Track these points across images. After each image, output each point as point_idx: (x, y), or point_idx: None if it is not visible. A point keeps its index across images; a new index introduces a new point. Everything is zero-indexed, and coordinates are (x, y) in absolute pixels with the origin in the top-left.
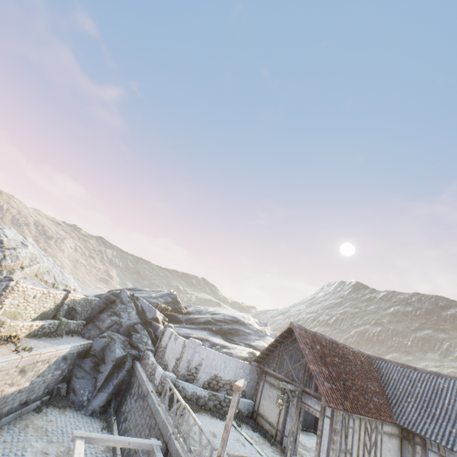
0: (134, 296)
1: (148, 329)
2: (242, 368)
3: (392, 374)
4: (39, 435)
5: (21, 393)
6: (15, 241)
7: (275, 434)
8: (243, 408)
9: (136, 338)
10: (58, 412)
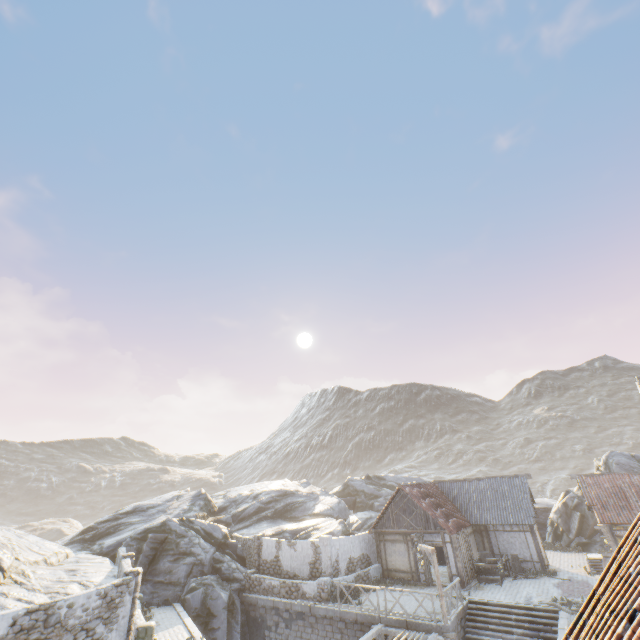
0: (185, 520)
1: (227, 552)
2: (363, 540)
3: (454, 490)
4: None
5: None
6: None
7: (412, 576)
8: (377, 572)
9: (226, 569)
10: None
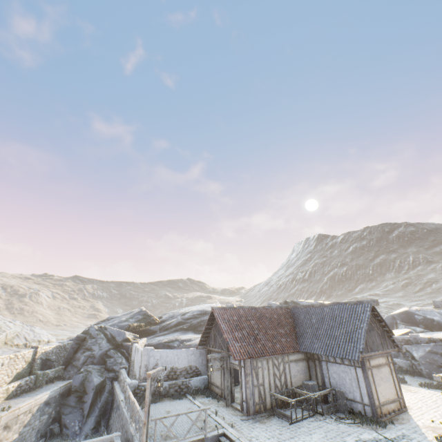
0: (102, 328)
1: (121, 351)
2: (193, 354)
3: (300, 315)
4: None
5: None
6: None
7: (221, 393)
8: (200, 383)
9: (111, 362)
10: None
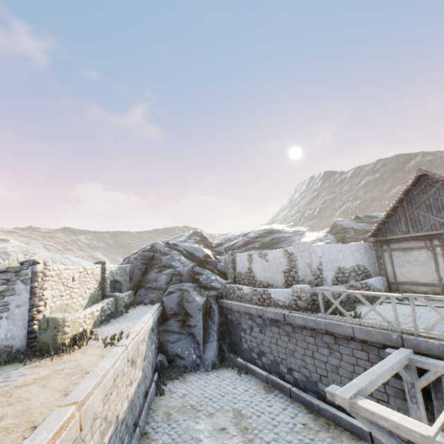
0: (170, 244)
1: (207, 268)
2: (357, 251)
3: None
4: (192, 416)
5: (140, 386)
6: None
7: (443, 290)
8: (379, 286)
9: (204, 279)
10: (180, 383)
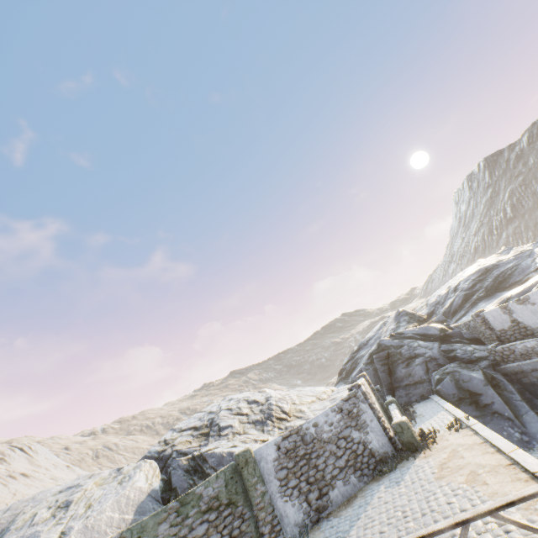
0: (394, 336)
1: (453, 341)
2: None
3: None
4: None
5: None
6: (255, 395)
7: None
8: None
9: (462, 354)
10: None
